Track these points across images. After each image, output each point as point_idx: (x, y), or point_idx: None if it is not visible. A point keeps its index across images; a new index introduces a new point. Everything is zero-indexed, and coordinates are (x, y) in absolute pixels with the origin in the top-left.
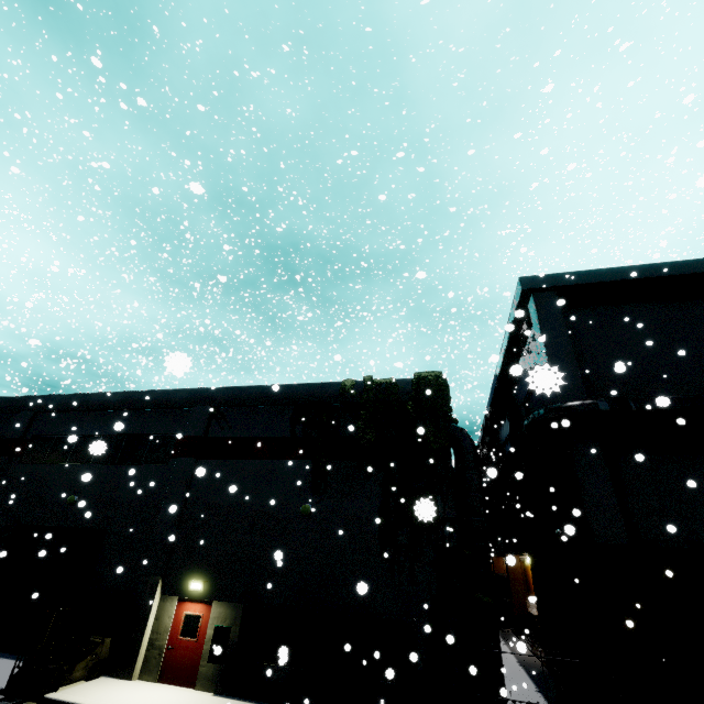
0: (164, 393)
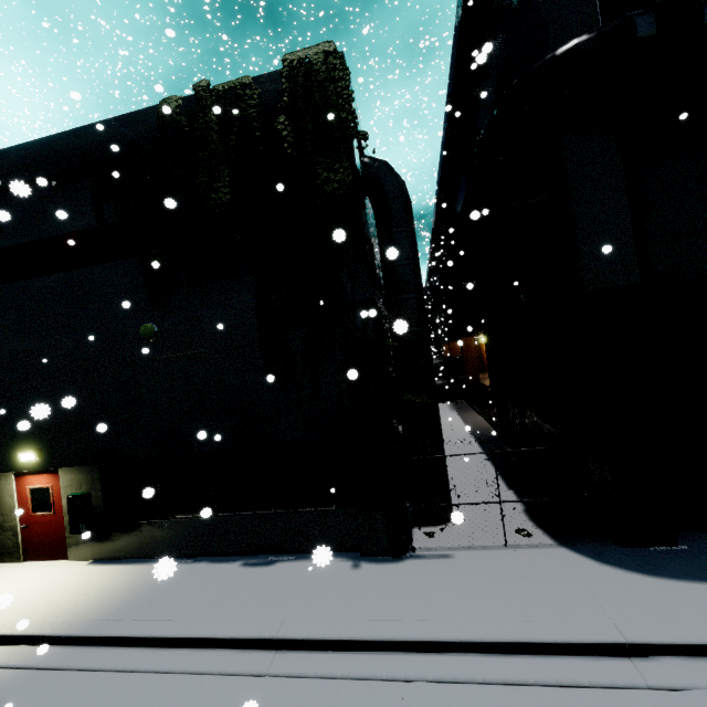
0: None
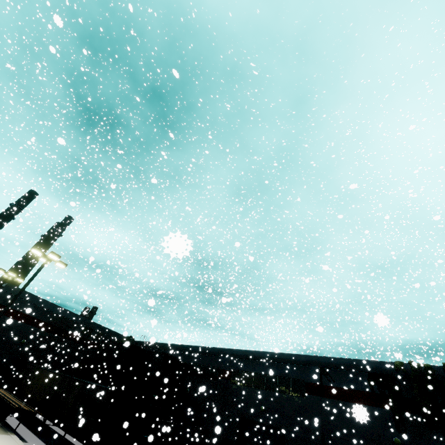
0: (291, 355)
